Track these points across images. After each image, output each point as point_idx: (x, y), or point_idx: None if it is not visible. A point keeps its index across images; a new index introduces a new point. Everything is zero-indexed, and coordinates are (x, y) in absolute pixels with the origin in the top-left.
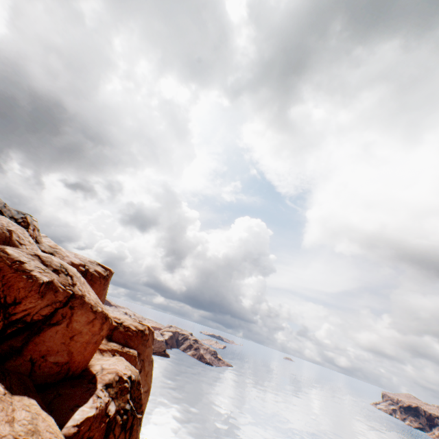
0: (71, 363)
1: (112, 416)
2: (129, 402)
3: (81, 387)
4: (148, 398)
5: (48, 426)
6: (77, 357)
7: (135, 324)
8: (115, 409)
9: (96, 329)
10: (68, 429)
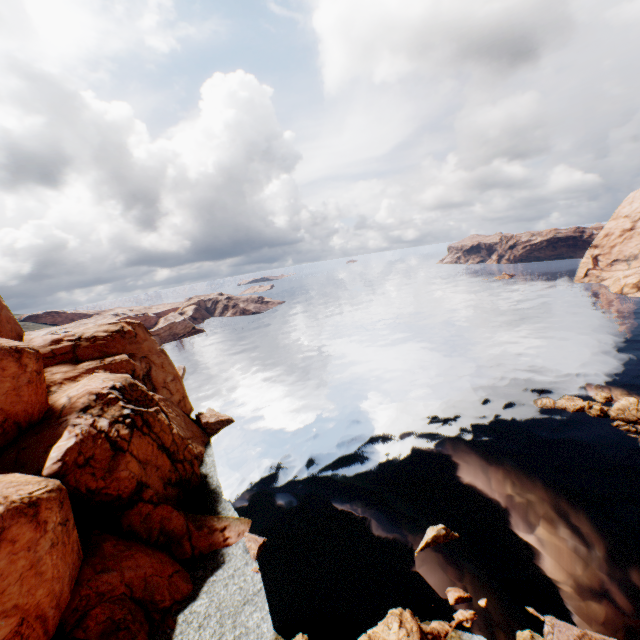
0: (14, 418)
1: (108, 430)
2: (127, 408)
3: (50, 429)
4: (182, 384)
5: (8, 485)
6: (17, 409)
7: (103, 329)
8: (109, 423)
9: (14, 371)
10: (49, 469)
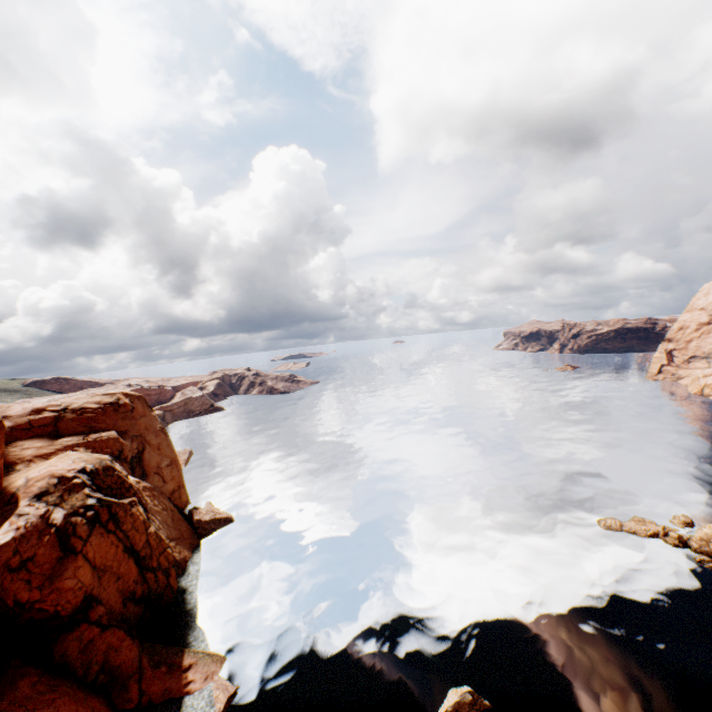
0: None
1: (61, 524)
2: (93, 497)
3: None
4: (180, 470)
5: None
6: None
7: (95, 399)
8: (65, 515)
9: None
10: None
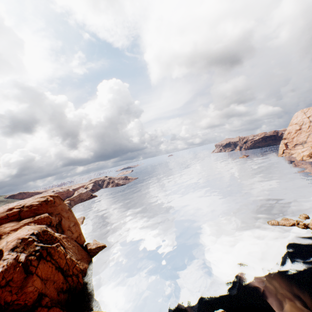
0: None
1: (24, 261)
2: (38, 245)
3: None
4: (79, 226)
5: None
6: None
7: (37, 200)
8: (26, 256)
9: None
10: None
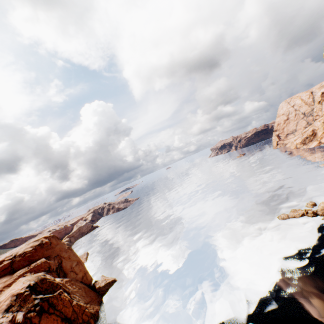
0: None
1: (22, 320)
2: (37, 298)
3: None
4: (83, 265)
5: None
6: None
7: (30, 245)
8: (23, 314)
9: None
10: None
